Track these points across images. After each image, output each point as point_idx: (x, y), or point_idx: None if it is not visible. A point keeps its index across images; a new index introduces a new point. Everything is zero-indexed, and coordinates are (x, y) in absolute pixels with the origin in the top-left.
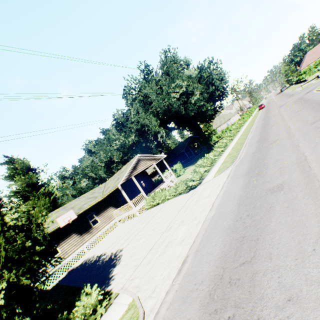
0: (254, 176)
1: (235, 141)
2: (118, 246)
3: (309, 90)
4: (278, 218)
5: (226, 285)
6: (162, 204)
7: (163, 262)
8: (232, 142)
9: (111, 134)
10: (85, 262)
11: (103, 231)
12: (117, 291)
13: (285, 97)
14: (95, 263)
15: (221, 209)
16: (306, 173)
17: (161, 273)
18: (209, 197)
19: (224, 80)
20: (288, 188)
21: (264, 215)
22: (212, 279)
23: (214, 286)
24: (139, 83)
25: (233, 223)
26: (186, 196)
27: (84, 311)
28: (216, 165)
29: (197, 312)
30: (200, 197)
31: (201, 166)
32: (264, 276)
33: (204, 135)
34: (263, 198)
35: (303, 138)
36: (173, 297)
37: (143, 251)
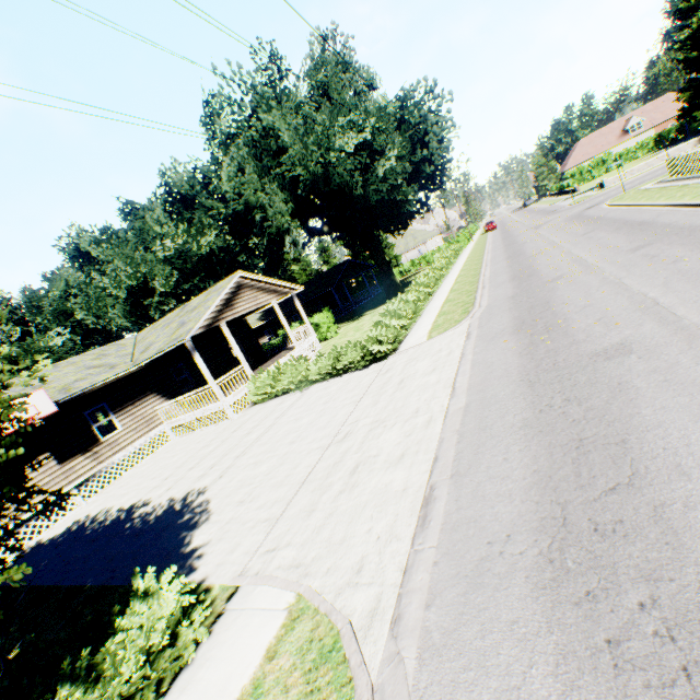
0: (540, 333)
1: (454, 280)
2: (189, 484)
3: (592, 204)
4: (656, 401)
5: (590, 537)
6: (298, 393)
7: (360, 506)
8: (446, 281)
9: (151, 219)
10: (79, 526)
11: (129, 452)
12: (229, 583)
13: (539, 215)
14: (118, 527)
15: (484, 393)
16: (674, 325)
17: (365, 530)
18: (435, 374)
19: (449, 143)
20: (646, 350)
21: (612, 397)
22: (537, 528)
23: (555, 543)
24: (255, 94)
25: (535, 416)
26: (365, 374)
27: (146, 640)
28: (423, 318)
29: (533, 603)
30: (408, 374)
31: (394, 316)
32: (691, 510)
33: (384, 260)
34: (591, 369)
35: (627, 272)
36: (434, 578)
37: (279, 489)
